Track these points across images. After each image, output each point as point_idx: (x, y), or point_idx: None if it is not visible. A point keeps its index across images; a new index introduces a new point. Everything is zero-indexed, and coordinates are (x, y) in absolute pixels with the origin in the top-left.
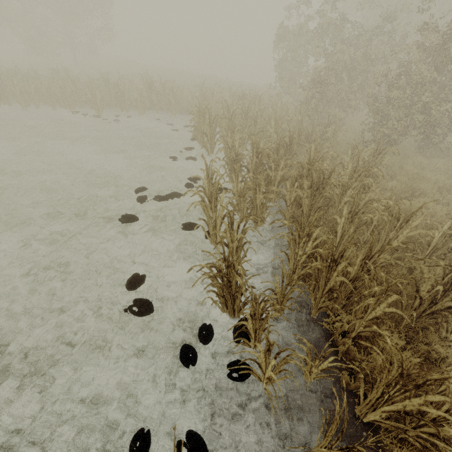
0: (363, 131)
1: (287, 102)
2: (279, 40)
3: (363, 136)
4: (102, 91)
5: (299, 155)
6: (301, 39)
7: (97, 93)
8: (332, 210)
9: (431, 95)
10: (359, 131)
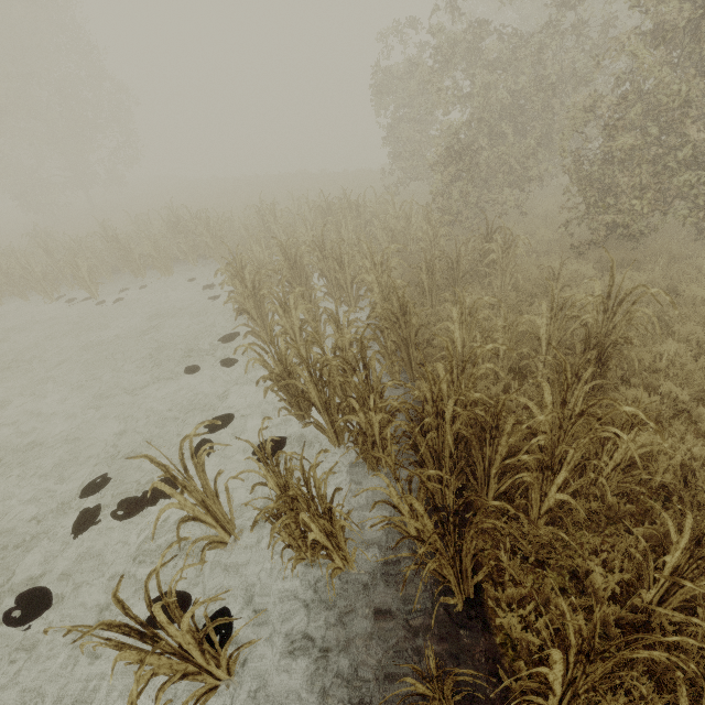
0: (567, 225)
1: (405, 201)
2: (375, 96)
3: (570, 233)
4: (100, 253)
5: (440, 310)
6: (409, 85)
7: (79, 263)
8: (528, 496)
9: (704, 127)
10: (559, 226)
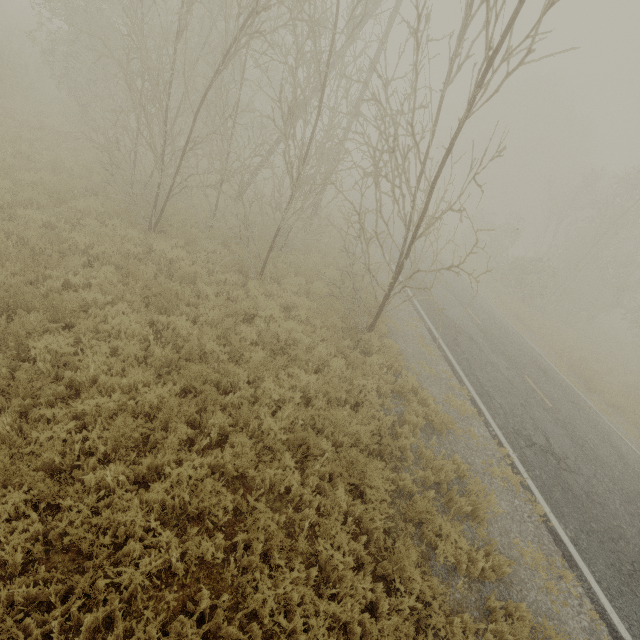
0: None
1: None
2: None
3: None
4: None
5: None
6: None
7: None
8: None
9: None
10: None
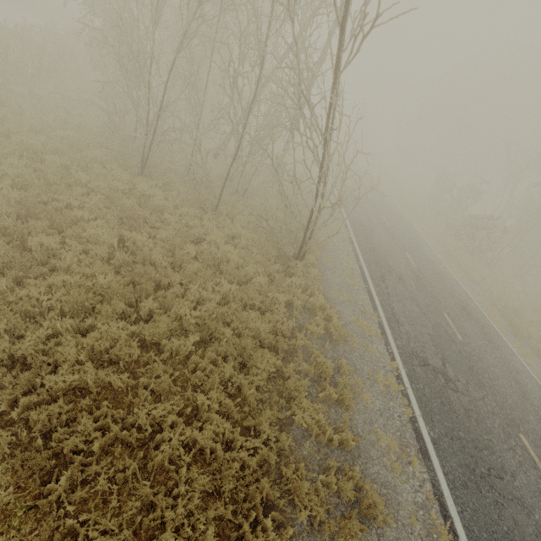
0: None
1: None
2: None
3: None
4: None
5: None
6: None
7: None
8: None
9: None
10: None
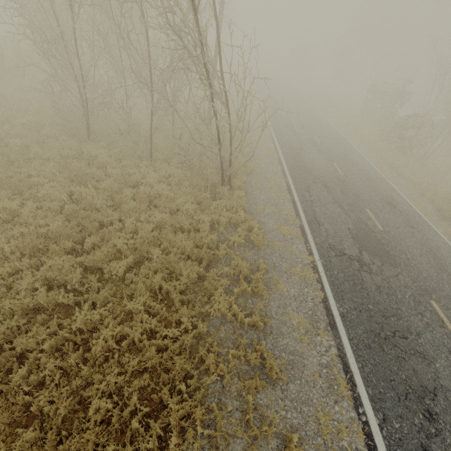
0: None
1: None
2: None
3: None
4: None
5: None
6: None
7: None
8: None
9: None
10: None
